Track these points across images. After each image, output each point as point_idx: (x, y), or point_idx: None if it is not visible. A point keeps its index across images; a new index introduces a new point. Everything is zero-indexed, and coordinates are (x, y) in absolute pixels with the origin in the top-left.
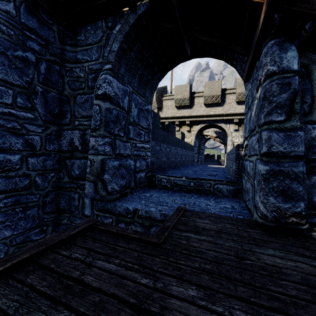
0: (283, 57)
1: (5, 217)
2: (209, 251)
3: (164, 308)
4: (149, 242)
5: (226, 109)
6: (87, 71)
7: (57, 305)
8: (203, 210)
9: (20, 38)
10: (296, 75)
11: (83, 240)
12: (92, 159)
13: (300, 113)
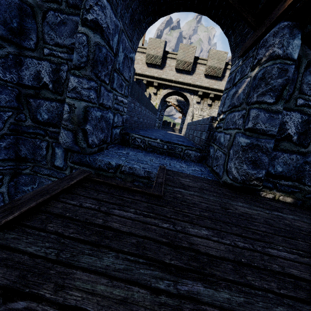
0: (290, 43)
1: None
2: (201, 203)
3: (191, 244)
4: (151, 195)
5: (194, 80)
6: None
7: (98, 248)
8: (180, 170)
9: None
10: (294, 64)
11: (85, 191)
12: (72, 104)
13: (285, 100)
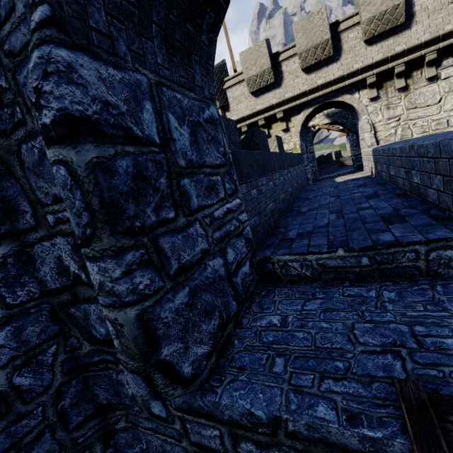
0: None
1: None
2: None
3: None
4: None
5: (347, 65)
6: (7, 65)
7: None
8: None
9: None
10: None
11: None
12: (112, 320)
13: None
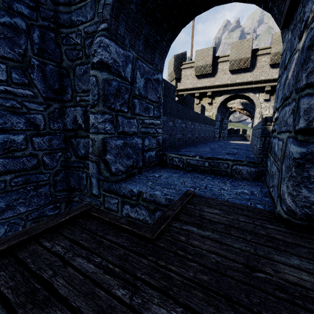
0: None
1: (18, 195)
2: (210, 254)
3: None
4: (142, 236)
5: (256, 75)
6: (83, 36)
7: None
8: (215, 195)
9: (4, 0)
10: None
11: (72, 228)
12: (93, 138)
13: None
